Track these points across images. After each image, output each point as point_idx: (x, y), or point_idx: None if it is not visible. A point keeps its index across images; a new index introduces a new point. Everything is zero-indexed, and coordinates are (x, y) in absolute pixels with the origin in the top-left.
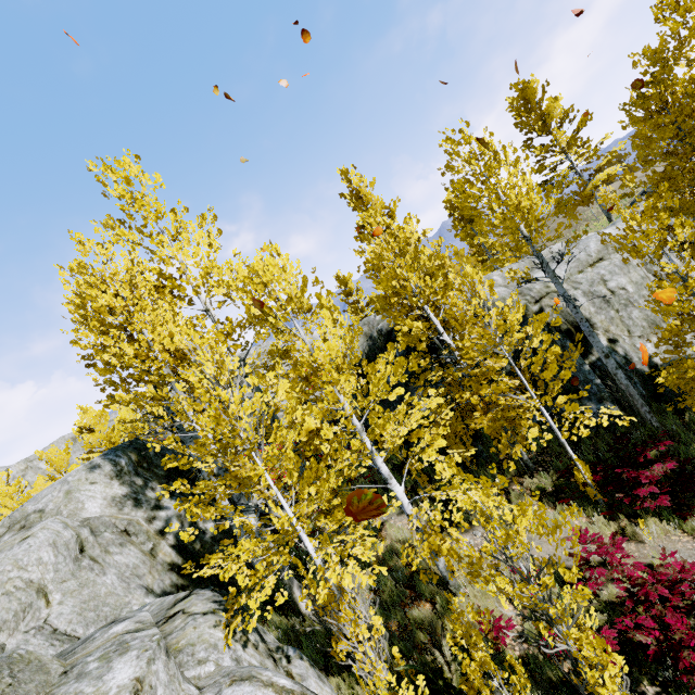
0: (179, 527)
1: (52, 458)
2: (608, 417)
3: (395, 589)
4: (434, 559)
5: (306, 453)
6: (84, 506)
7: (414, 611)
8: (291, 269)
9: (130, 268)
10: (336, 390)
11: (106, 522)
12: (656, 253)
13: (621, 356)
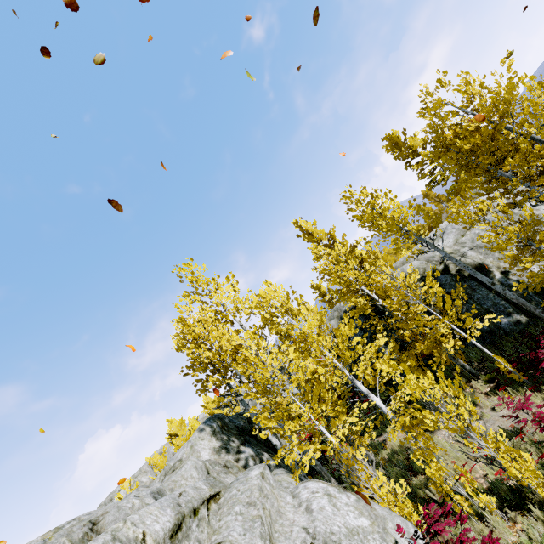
0: (254, 463)
1: (156, 461)
2: (518, 324)
3: (398, 471)
4: (405, 430)
5: (312, 381)
6: (200, 455)
7: (414, 481)
8: (279, 290)
9: (201, 313)
10: (321, 348)
11: (214, 462)
12: (475, 220)
13: (514, 281)
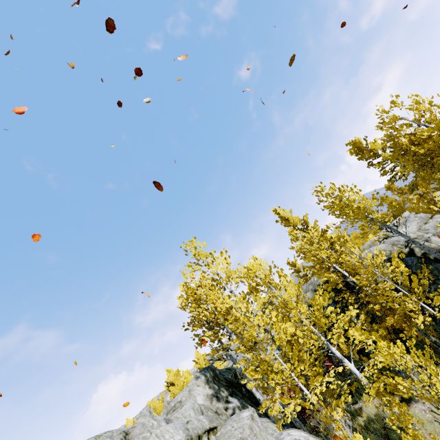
0: None
1: (156, 405)
2: None
3: (375, 438)
4: (379, 396)
5: (292, 342)
6: (196, 399)
7: None
8: (263, 264)
9: (201, 280)
10: (298, 314)
11: (207, 407)
12: (435, 210)
13: None
